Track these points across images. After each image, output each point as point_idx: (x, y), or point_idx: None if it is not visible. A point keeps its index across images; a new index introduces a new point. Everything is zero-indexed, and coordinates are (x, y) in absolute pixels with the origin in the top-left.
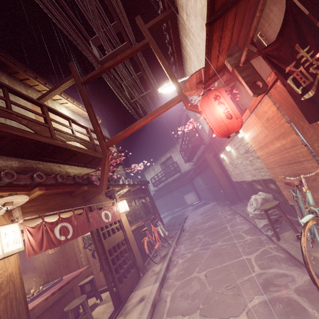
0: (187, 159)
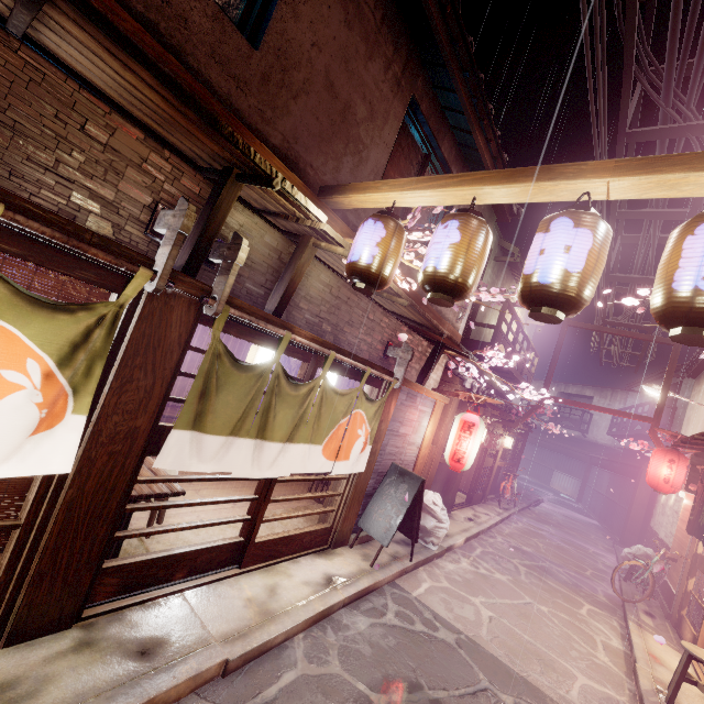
0: (615, 434)
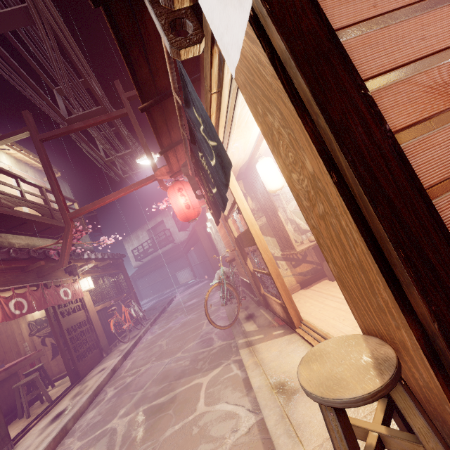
0: (180, 227)
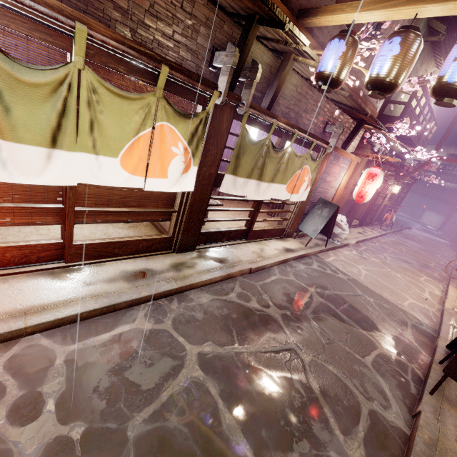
0: None
